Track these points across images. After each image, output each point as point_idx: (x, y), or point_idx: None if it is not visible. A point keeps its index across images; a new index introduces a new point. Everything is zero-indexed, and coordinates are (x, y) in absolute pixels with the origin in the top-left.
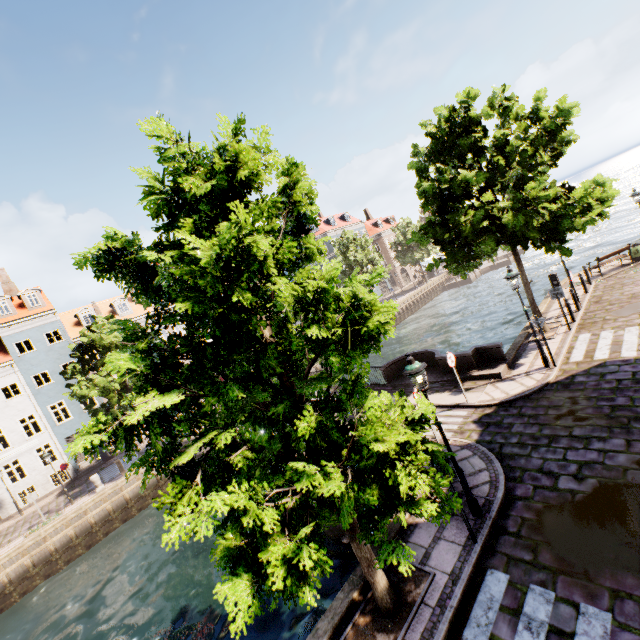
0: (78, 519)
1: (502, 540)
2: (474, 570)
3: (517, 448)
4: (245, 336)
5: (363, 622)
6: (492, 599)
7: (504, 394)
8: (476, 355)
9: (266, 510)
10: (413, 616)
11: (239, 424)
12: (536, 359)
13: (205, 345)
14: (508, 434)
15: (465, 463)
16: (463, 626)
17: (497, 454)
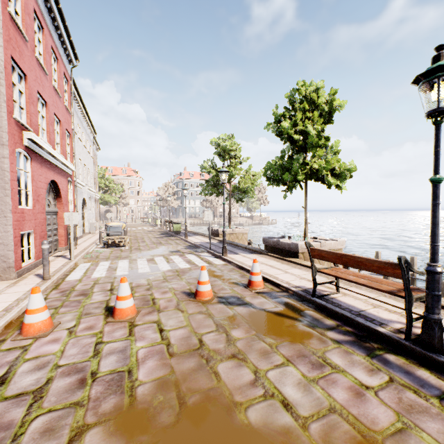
0: None
1: None
2: None
3: None
4: None
5: None
6: None
7: None
8: None
9: None
10: None
11: None
12: None
13: None
14: None
15: None
16: None
17: None
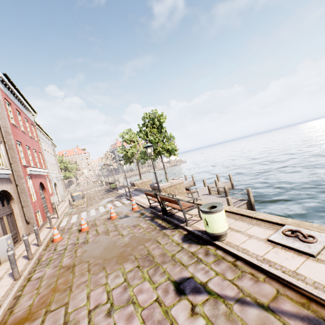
0: None
1: None
2: None
3: None
4: None
5: None
6: None
7: None
8: None
9: None
10: None
11: None
12: None
13: None
14: None
15: None
16: None
17: None
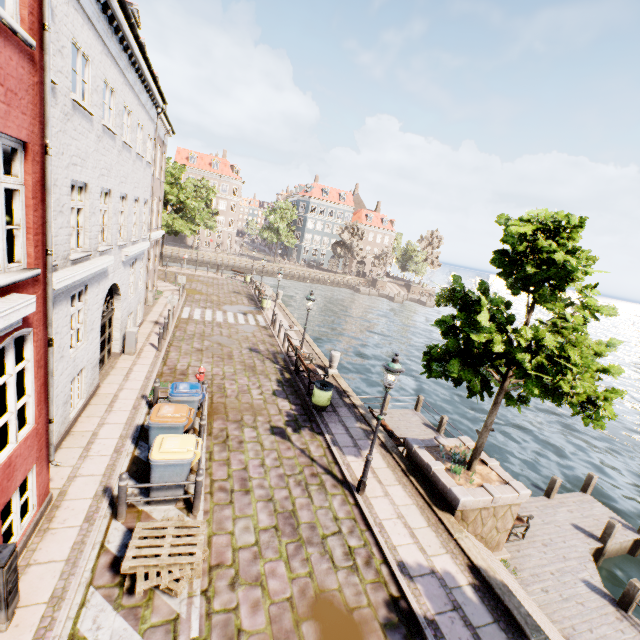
0: None
1: None
2: None
3: None
4: None
5: None
6: None
7: None
8: None
9: None
10: None
11: None
12: None
13: None
14: None
15: None
16: None
17: None
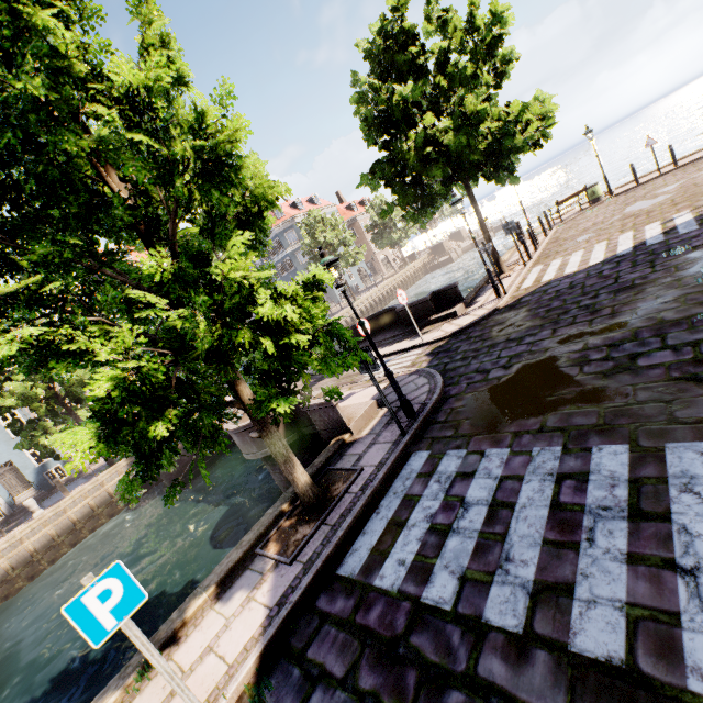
0: (13, 549)
1: (430, 429)
2: (401, 457)
3: (460, 362)
4: (77, 177)
5: (288, 524)
6: (412, 472)
7: (457, 326)
8: (435, 300)
9: (104, 347)
10: (335, 504)
11: (115, 320)
12: (491, 294)
13: (18, 180)
14: (454, 354)
15: (410, 385)
16: (381, 498)
17: (441, 371)
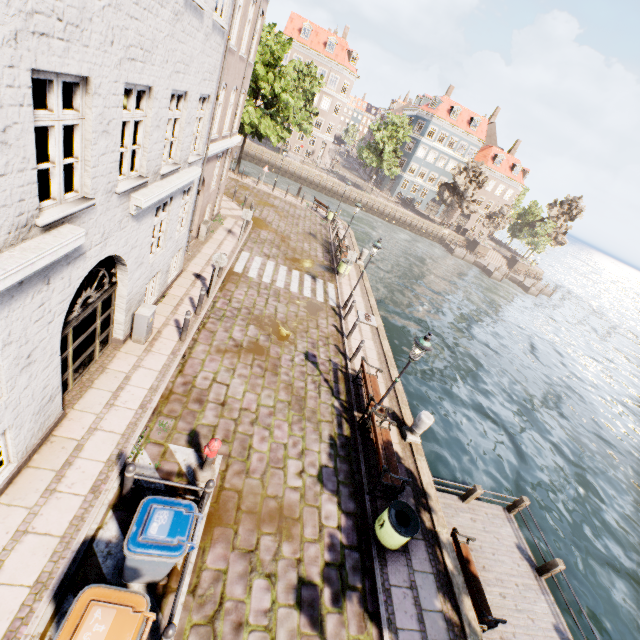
0: None
1: None
2: None
3: None
4: None
5: None
6: None
7: None
8: None
9: None
10: None
11: None
12: None
13: None
14: None
15: None
16: None
17: None
